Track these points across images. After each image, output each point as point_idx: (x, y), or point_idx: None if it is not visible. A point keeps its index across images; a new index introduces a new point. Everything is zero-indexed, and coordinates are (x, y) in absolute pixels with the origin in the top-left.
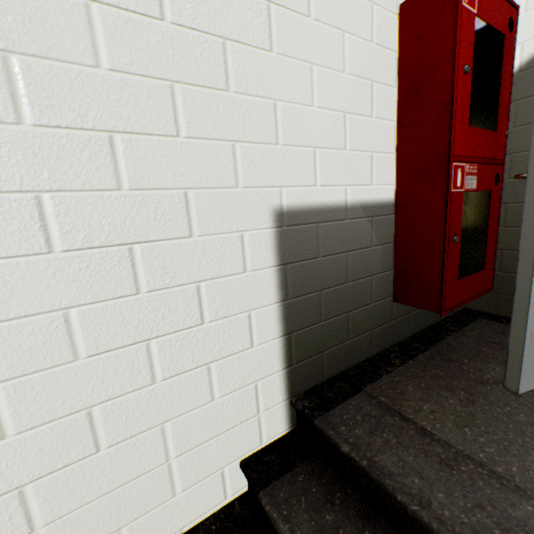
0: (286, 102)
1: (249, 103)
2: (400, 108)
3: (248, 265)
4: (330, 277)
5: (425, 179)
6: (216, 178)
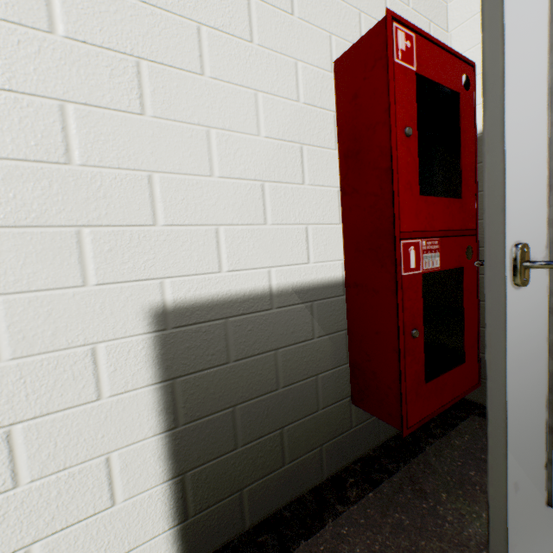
0: (169, 173)
1: (107, 176)
2: (343, 173)
3: (105, 389)
4: (250, 385)
5: (373, 257)
6: (46, 276)
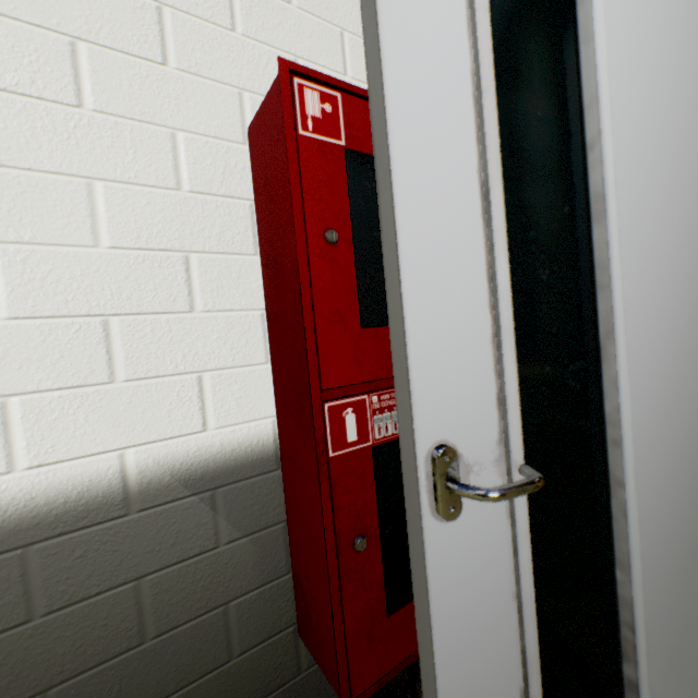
0: None
1: None
2: (266, 289)
3: None
4: (81, 649)
5: (300, 422)
6: None
